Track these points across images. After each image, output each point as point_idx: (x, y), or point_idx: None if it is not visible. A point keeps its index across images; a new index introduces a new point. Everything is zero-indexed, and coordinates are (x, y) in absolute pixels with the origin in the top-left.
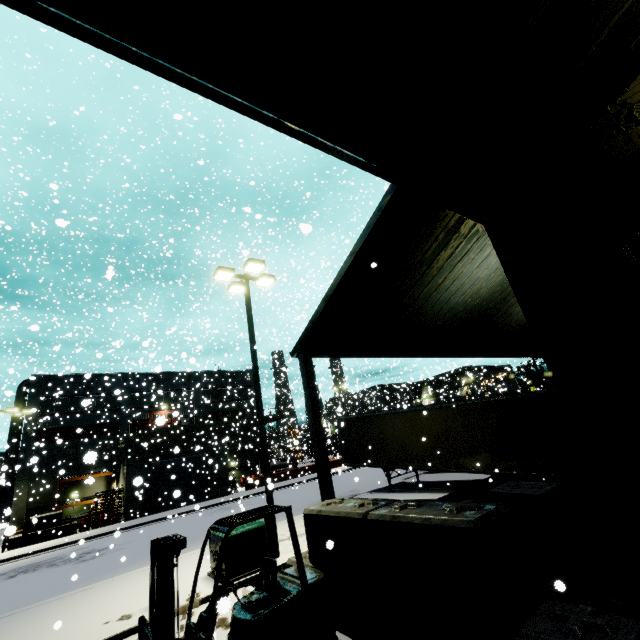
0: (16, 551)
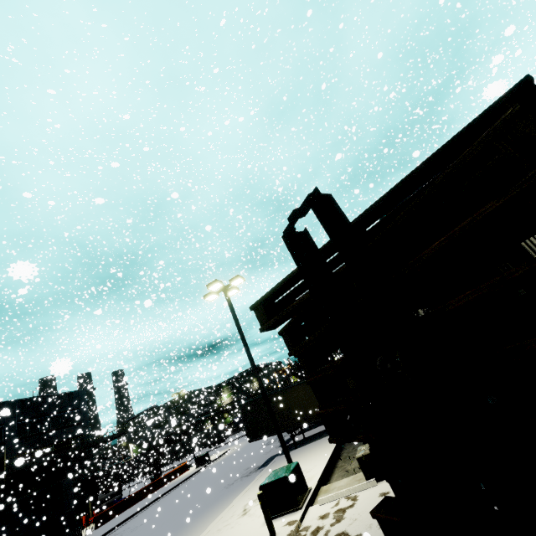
0: None
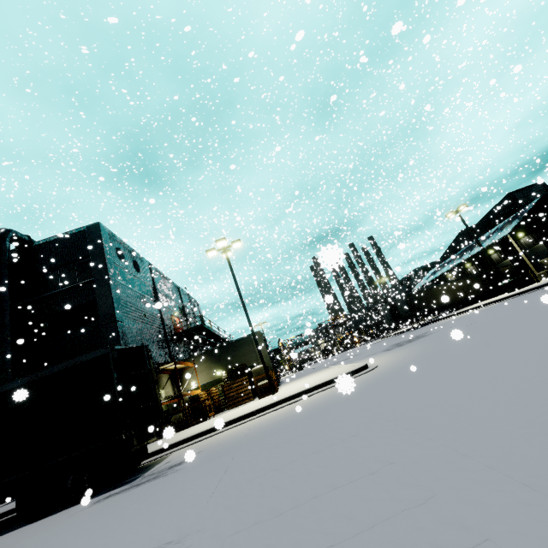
0: (303, 381)
